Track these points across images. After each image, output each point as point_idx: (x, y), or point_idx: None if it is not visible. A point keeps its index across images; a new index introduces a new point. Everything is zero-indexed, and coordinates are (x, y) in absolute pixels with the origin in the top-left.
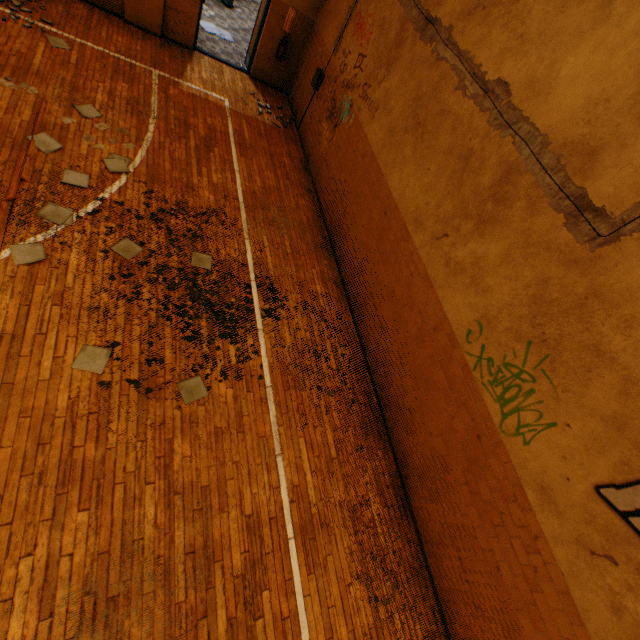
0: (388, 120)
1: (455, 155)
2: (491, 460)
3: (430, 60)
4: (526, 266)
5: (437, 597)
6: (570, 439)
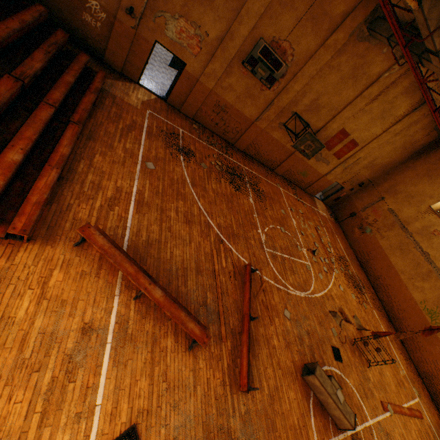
0: (389, 242)
1: (414, 261)
2: None
3: (404, 236)
4: (435, 291)
5: (413, 363)
6: None
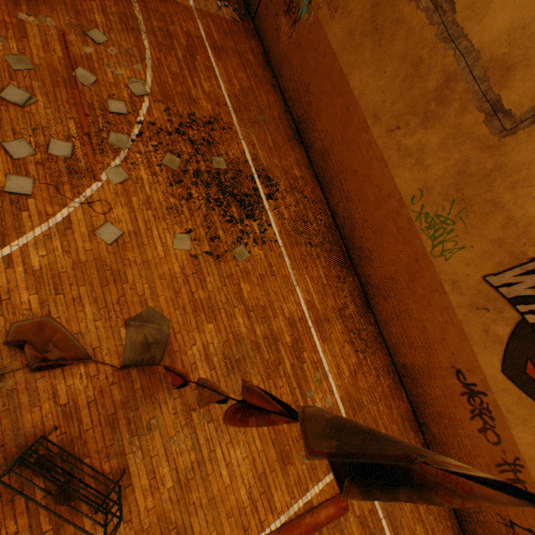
0: (348, 22)
1: (408, 62)
2: (424, 272)
3: None
4: (455, 151)
5: (387, 348)
6: (472, 254)
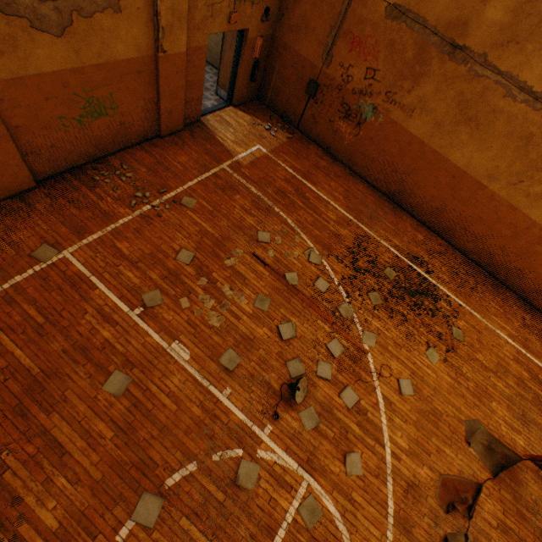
0: (431, 118)
1: (516, 137)
2: None
3: (468, 76)
4: None
5: None
6: None
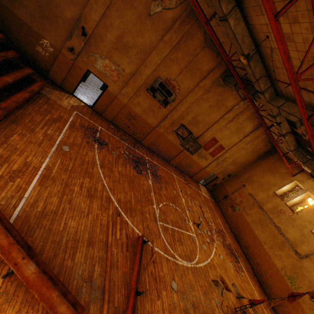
0: (252, 218)
1: (271, 234)
2: None
3: (262, 214)
4: (290, 258)
5: None
6: (303, 289)
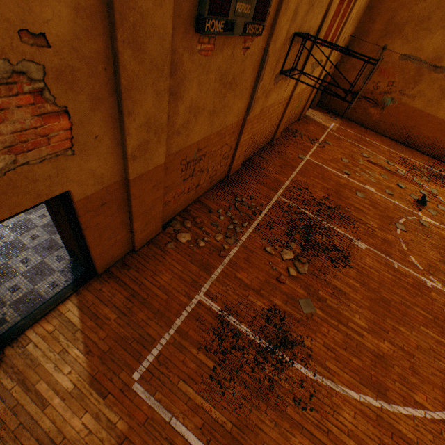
0: (425, 99)
1: None
2: None
3: (443, 78)
4: None
5: None
6: None
